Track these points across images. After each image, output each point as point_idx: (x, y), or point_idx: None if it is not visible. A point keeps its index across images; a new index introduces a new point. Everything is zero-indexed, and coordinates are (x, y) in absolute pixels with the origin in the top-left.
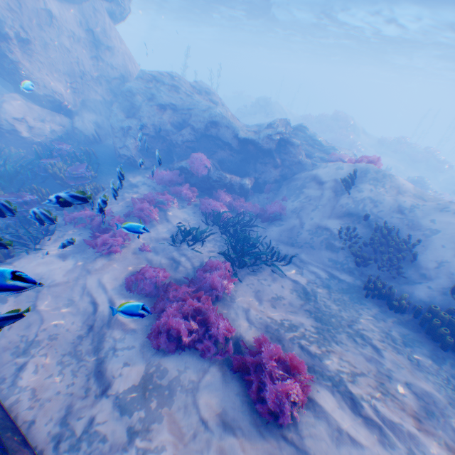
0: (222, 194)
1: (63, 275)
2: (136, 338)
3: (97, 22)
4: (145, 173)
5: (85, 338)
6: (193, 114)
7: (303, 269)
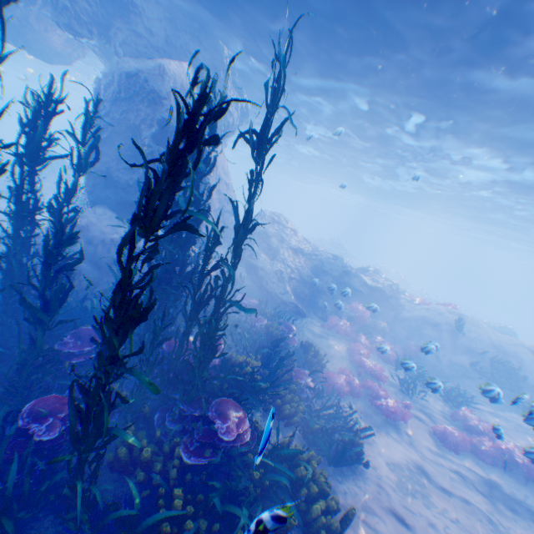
0: (380, 338)
1: (410, 452)
2: (516, 487)
3: (220, 159)
4: (313, 321)
5: (498, 502)
6: (322, 260)
7: (476, 399)
